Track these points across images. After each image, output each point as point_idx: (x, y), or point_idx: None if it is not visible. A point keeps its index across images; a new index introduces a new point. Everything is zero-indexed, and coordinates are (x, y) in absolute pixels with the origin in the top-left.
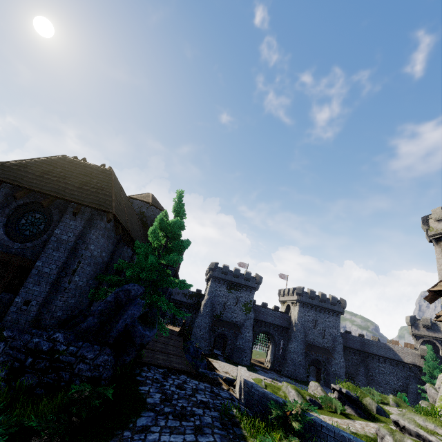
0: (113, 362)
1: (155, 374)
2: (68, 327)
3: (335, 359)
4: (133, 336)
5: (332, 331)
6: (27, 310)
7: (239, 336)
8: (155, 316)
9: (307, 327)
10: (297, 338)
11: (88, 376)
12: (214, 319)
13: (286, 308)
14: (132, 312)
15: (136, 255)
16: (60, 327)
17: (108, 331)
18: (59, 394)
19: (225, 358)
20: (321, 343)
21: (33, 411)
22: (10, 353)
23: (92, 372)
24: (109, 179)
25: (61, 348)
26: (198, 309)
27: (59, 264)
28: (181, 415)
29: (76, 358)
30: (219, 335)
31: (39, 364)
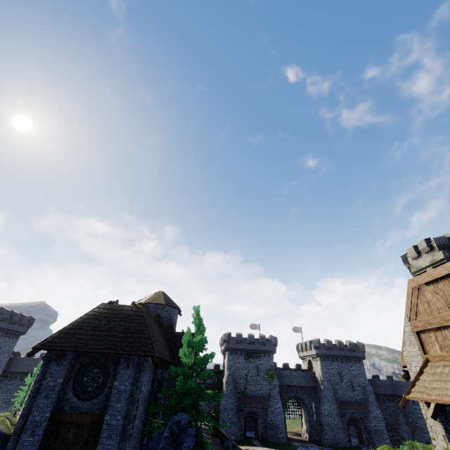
0: None
1: None
2: None
3: (371, 412)
4: None
5: (359, 381)
6: None
7: (268, 410)
8: (203, 438)
9: (334, 381)
10: (327, 397)
11: None
12: (239, 396)
13: (308, 364)
14: (189, 444)
15: (167, 369)
16: None
17: None
18: None
19: (260, 440)
20: (352, 397)
21: None
22: None
23: None
24: (143, 318)
25: None
26: (220, 388)
27: (123, 413)
28: None
29: None
30: (248, 414)
31: None
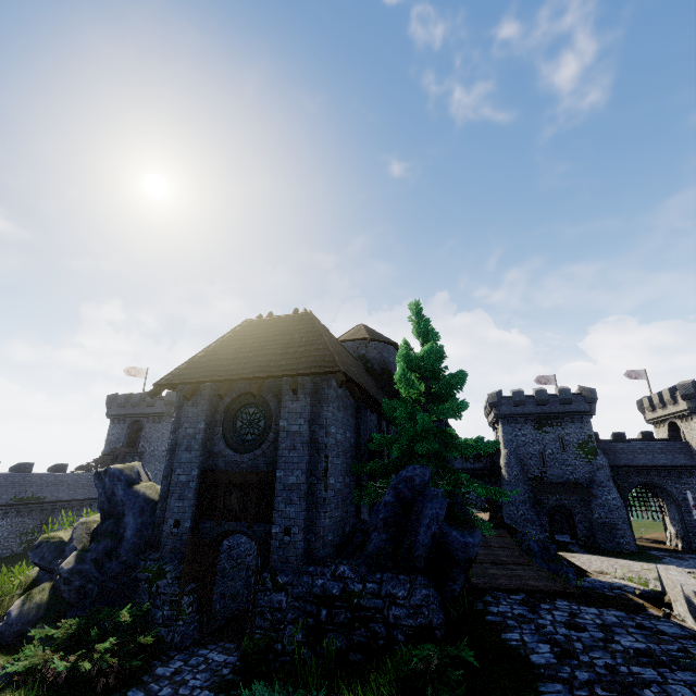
0: (437, 598)
1: (511, 607)
2: (348, 553)
3: None
4: (450, 550)
5: None
6: (291, 541)
7: (593, 503)
8: (465, 509)
9: None
10: None
11: (411, 626)
12: (533, 484)
13: (670, 430)
14: (434, 512)
15: (385, 420)
16: (338, 556)
17: (409, 549)
18: (387, 660)
19: (582, 546)
20: None
21: (361, 689)
22: (296, 605)
23: (414, 619)
24: (312, 326)
25: (356, 588)
26: (498, 475)
27: (303, 467)
28: (620, 686)
29: (382, 600)
30: (553, 510)
31: (338, 616)
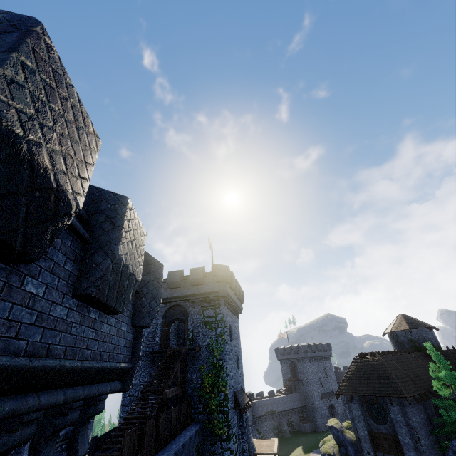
0: None
1: None
2: None
3: None
4: None
5: None
6: None
7: None
8: None
9: None
10: None
11: None
12: None
13: None
14: None
15: (439, 395)
16: None
17: None
18: None
19: None
20: None
21: None
22: None
23: None
24: (384, 366)
25: None
26: None
27: (408, 436)
28: None
29: None
30: None
31: None
